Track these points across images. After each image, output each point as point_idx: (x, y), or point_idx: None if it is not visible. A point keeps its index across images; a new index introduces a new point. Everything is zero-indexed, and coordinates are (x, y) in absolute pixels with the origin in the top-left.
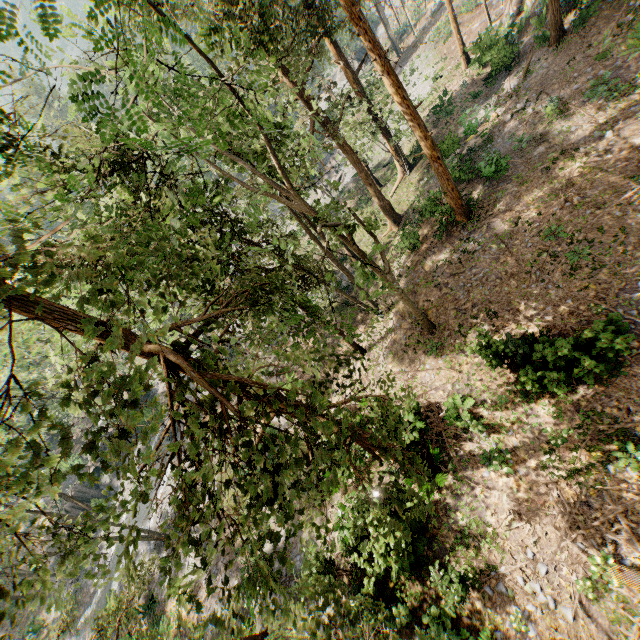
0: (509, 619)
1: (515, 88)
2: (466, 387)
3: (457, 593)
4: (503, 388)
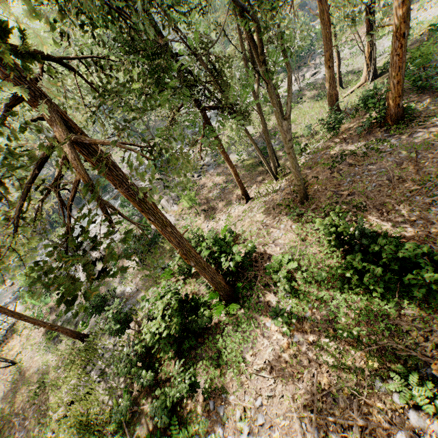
0: (211, 435)
1: None
2: (299, 253)
3: (181, 391)
4: (328, 268)
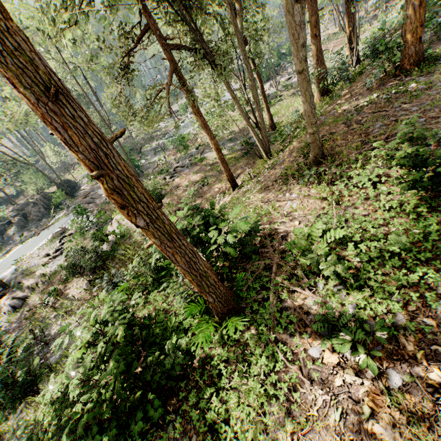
0: None
1: None
2: (337, 221)
3: None
4: (404, 230)
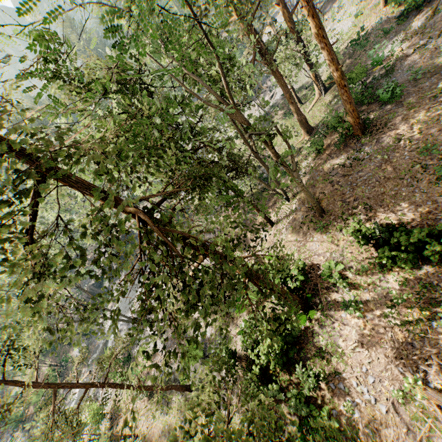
0: (343, 405)
1: (421, 26)
2: (340, 256)
3: (310, 383)
4: (366, 260)
